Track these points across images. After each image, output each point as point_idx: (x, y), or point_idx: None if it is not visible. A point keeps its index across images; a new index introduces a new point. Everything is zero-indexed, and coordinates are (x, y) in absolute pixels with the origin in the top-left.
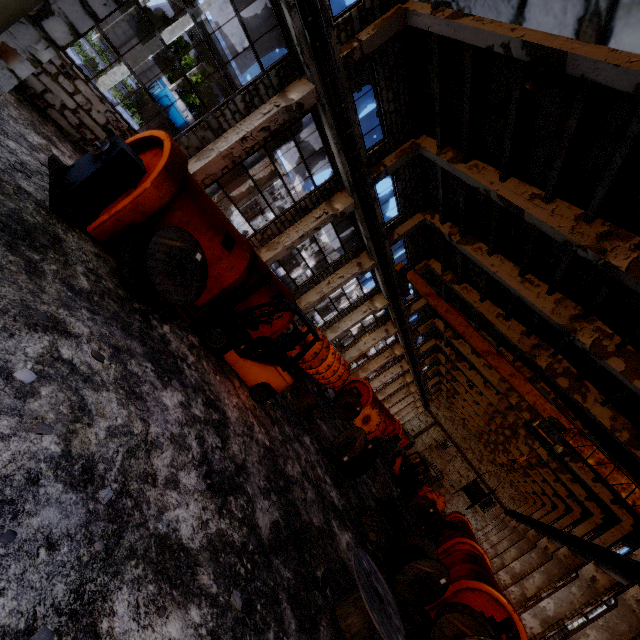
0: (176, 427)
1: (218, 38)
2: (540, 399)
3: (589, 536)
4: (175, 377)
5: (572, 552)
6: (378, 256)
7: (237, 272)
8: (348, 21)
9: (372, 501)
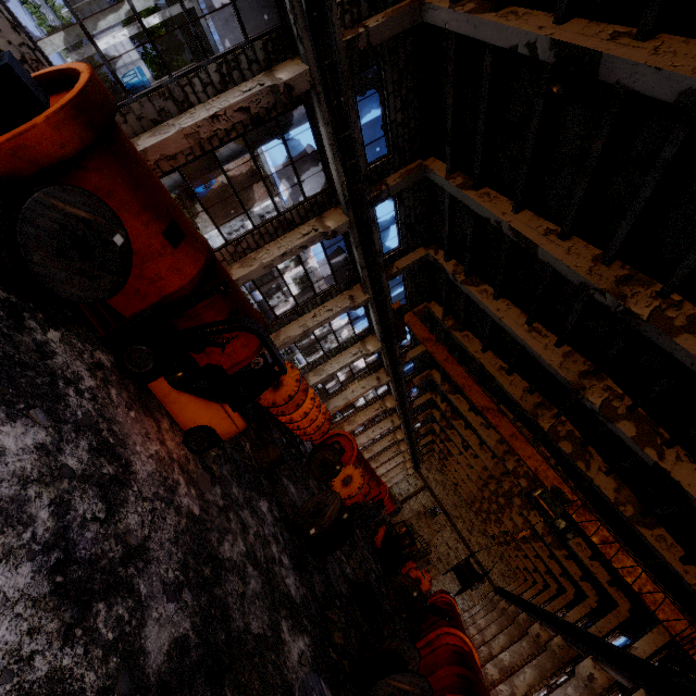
0: (10, 485)
1: (211, 30)
2: (542, 465)
3: (583, 622)
4: (42, 405)
5: (567, 642)
6: (373, 290)
7: (185, 277)
8: (355, 2)
9: (344, 585)
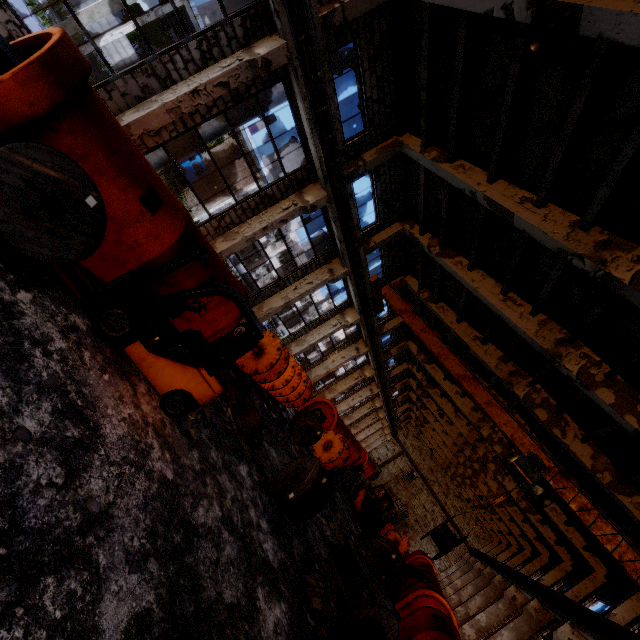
0: None
1: (200, 26)
2: (518, 432)
3: (559, 585)
4: (1, 365)
5: (543, 606)
6: (351, 263)
7: (164, 244)
8: None
9: (323, 548)
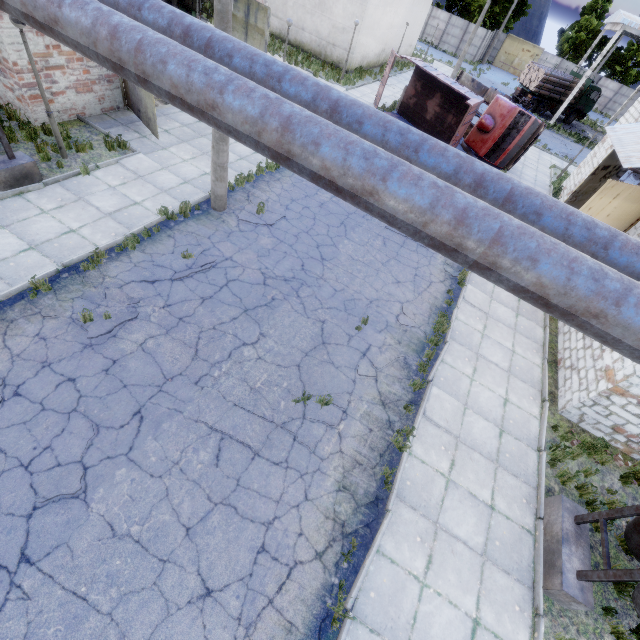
0: None
1: None
2: None
3: None
4: None
5: None
6: None
7: None
8: None
9: None
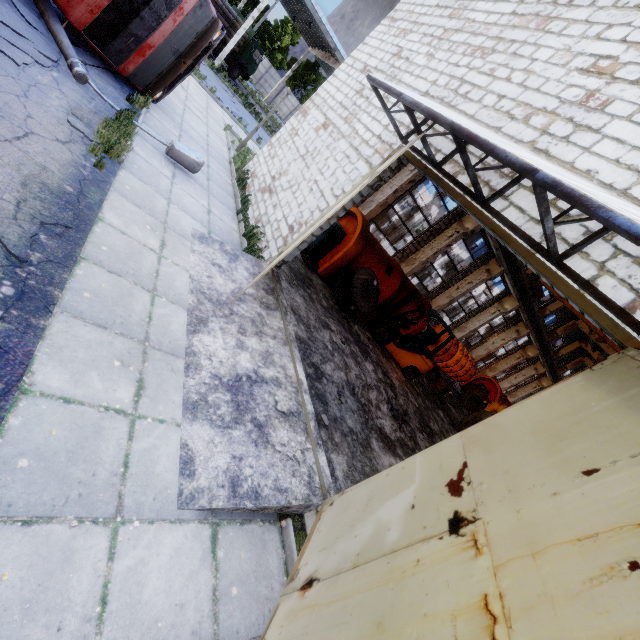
0: (375, 381)
1: None
2: None
3: None
4: (367, 356)
5: None
6: (507, 263)
7: (393, 289)
8: None
9: None
